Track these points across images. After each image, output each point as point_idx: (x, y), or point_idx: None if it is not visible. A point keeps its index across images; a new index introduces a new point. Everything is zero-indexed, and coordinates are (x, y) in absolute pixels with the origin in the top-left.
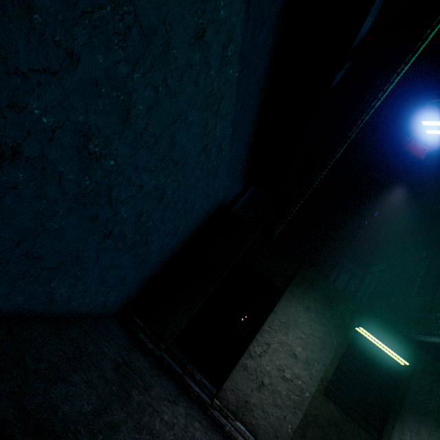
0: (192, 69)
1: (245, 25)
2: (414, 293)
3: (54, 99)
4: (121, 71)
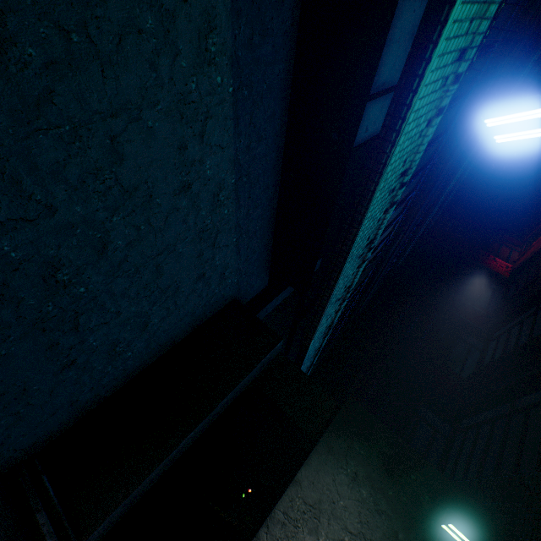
0: (141, 38)
1: (234, 19)
2: (535, 464)
3: None
4: None
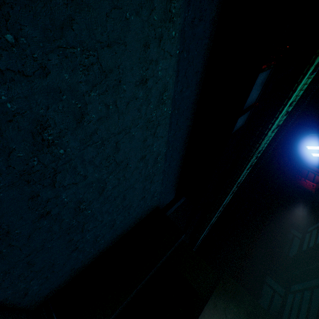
0: (136, 100)
1: (175, 84)
2: None
3: (22, 93)
4: (81, 88)
